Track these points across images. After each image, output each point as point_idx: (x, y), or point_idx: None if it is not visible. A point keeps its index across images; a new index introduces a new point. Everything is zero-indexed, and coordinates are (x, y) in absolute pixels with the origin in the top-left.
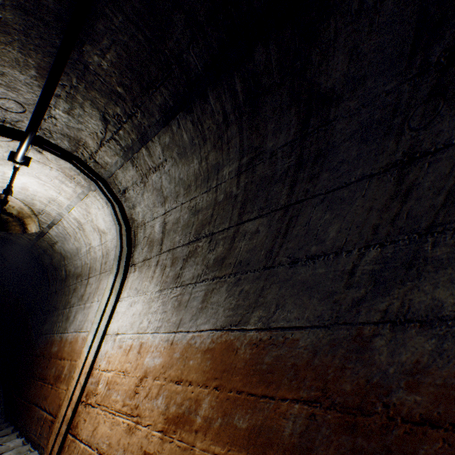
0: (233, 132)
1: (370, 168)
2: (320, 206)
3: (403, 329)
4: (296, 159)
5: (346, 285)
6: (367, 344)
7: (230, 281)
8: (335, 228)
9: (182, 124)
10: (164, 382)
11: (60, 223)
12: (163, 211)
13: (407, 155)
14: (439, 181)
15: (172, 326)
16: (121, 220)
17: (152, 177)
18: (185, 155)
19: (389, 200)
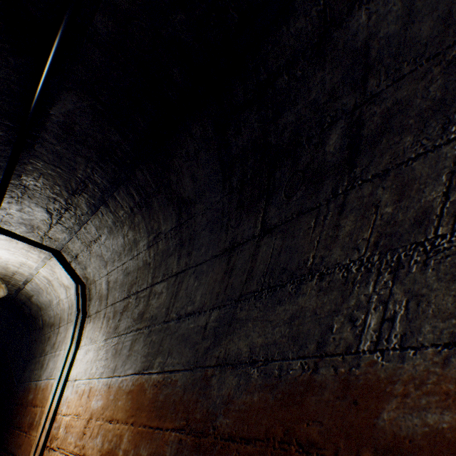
0: (139, 219)
1: (216, 251)
2: (193, 275)
3: (225, 370)
4: (179, 239)
5: (202, 337)
6: (209, 382)
7: (146, 332)
8: (200, 293)
9: (105, 213)
10: (102, 421)
11: (33, 280)
12: (107, 272)
13: (231, 244)
14: (244, 264)
15: (110, 371)
16: (77, 279)
17: (94, 247)
18: (113, 232)
19: (224, 274)
